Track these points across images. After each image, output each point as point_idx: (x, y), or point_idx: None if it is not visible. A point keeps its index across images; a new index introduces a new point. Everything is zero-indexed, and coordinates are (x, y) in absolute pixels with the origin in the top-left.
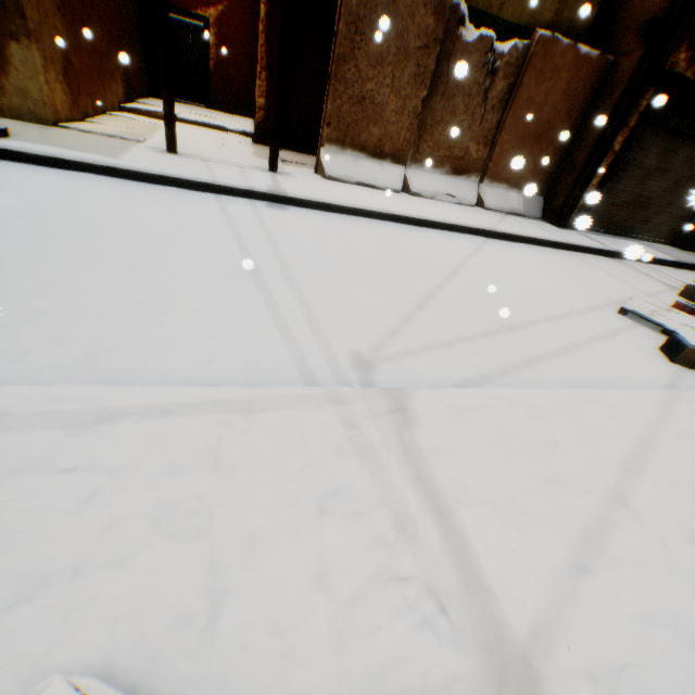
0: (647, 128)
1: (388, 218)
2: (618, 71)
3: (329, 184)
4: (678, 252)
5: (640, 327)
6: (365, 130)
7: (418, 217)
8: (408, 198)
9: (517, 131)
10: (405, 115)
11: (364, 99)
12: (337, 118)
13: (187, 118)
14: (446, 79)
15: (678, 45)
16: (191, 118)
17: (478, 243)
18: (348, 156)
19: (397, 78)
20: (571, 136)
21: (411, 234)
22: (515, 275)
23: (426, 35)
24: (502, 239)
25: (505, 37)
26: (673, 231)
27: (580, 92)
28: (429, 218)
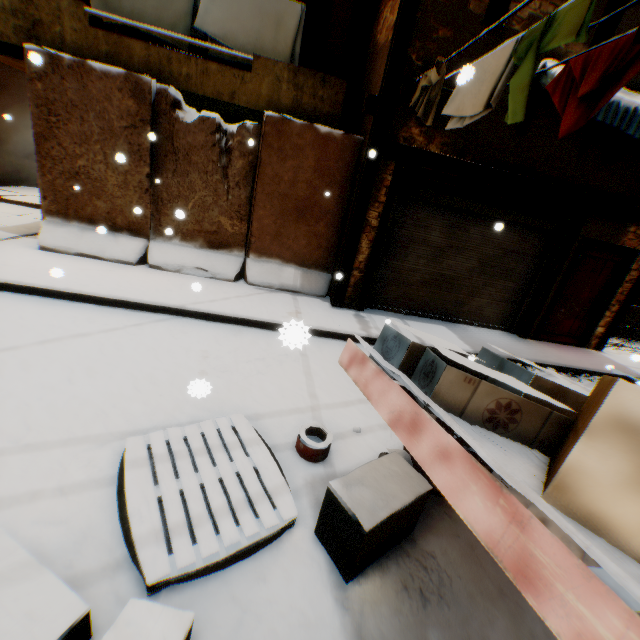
0: (418, 203)
1: (27, 291)
2: (365, 147)
3: (26, 253)
4: (506, 340)
5: (109, 488)
6: (90, 203)
7: (69, 291)
8: (132, 270)
9: (274, 206)
10: (132, 189)
11: (80, 173)
12: (54, 191)
13: (12, 198)
14: (175, 156)
15: (406, 118)
16: (18, 199)
17: (133, 324)
18: (74, 228)
19: (111, 154)
20: (342, 212)
21: (19, 310)
22: (58, 373)
23: (130, 115)
24: (202, 319)
25: (249, 121)
26: (507, 315)
27: (336, 169)
28: (84, 292)
